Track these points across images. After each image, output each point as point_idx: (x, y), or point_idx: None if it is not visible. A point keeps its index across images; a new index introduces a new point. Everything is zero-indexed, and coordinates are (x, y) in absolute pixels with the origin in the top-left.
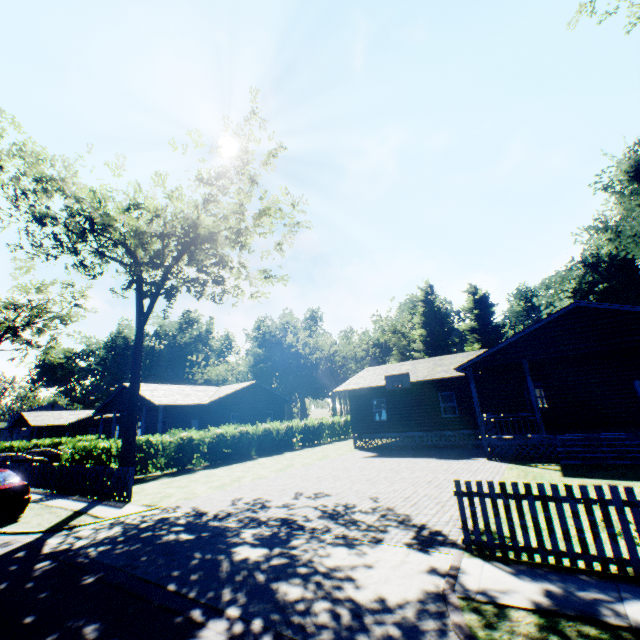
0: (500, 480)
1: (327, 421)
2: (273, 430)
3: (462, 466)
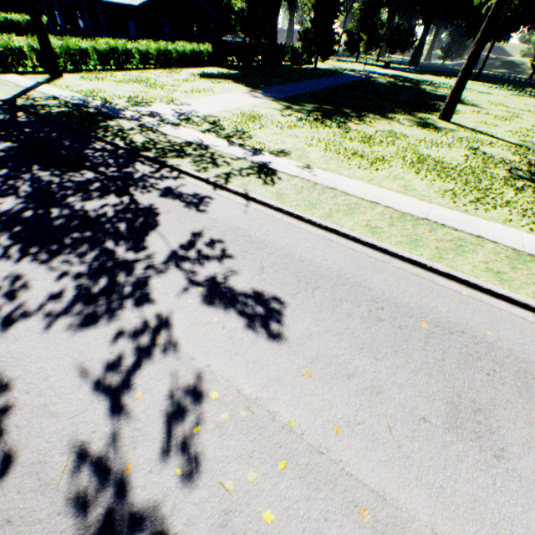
0: None
1: None
2: (16, 21)
3: None
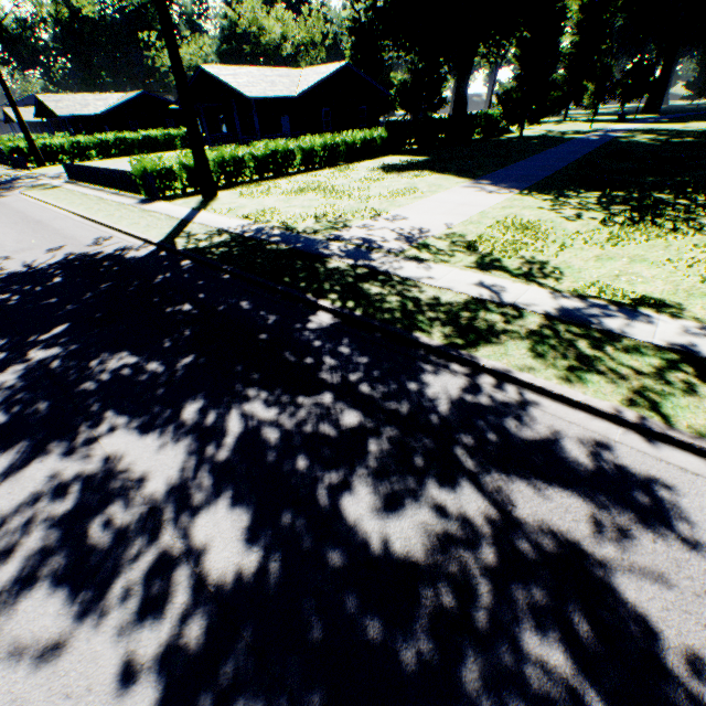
0: None
1: None
2: (154, 137)
3: None
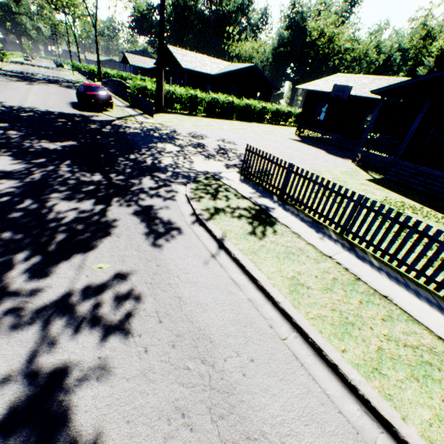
0: (327, 169)
1: (295, 111)
2: (252, 106)
3: (328, 159)
